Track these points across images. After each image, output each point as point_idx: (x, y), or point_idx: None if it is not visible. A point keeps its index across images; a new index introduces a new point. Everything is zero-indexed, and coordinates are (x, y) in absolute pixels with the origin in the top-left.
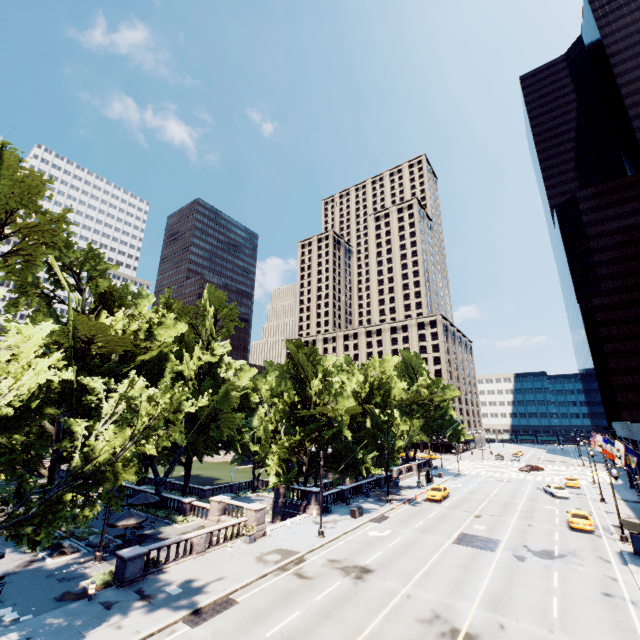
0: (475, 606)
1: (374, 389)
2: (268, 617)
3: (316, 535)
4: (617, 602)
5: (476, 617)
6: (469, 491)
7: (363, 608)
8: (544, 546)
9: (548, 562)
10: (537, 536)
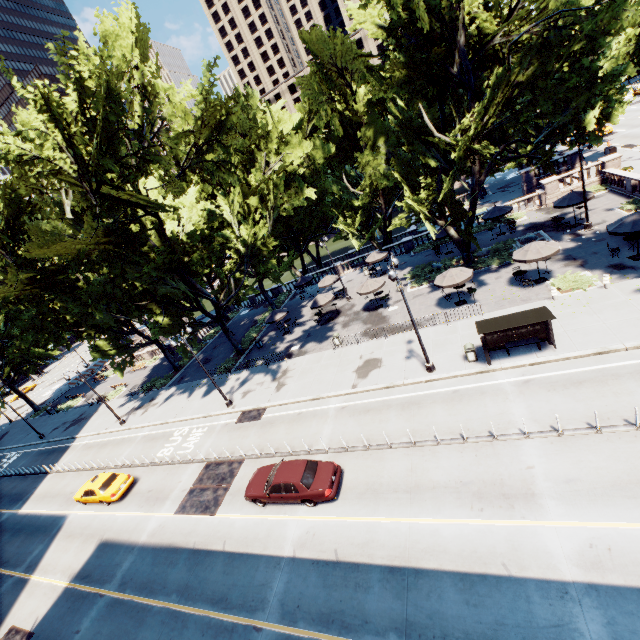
0: None
1: None
2: None
3: None
4: None
5: None
6: None
7: None
8: None
9: None
10: None
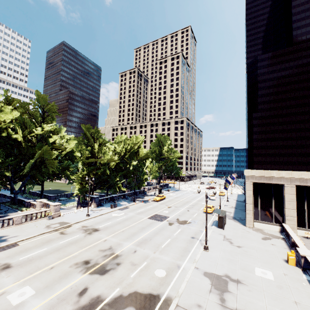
0: (131, 244)
1: (127, 151)
2: (28, 251)
3: (86, 216)
4: (194, 240)
5: (127, 248)
6: (176, 197)
7: (79, 246)
8: (186, 219)
9: (181, 225)
10: (187, 215)
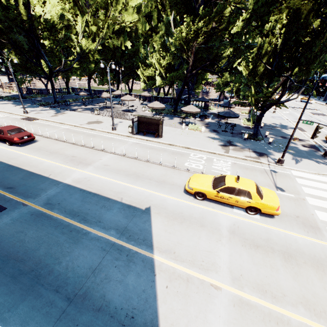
0: None
1: None
2: None
3: (271, 113)
4: None
5: None
6: None
7: None
8: None
9: None
10: None
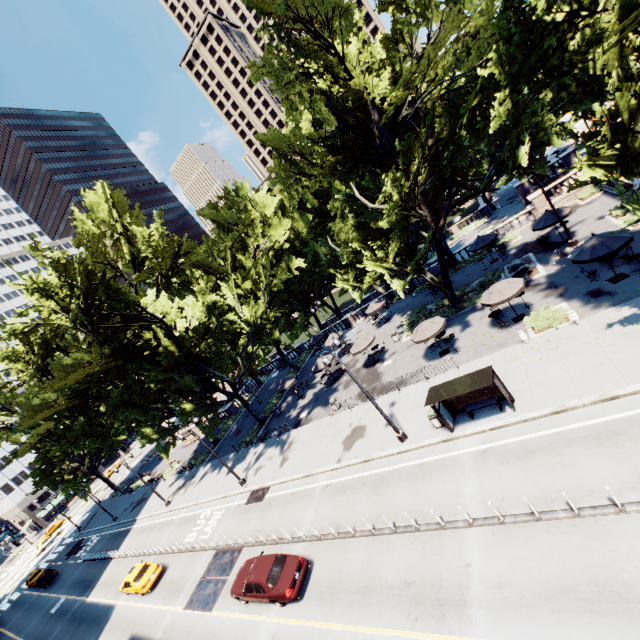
0: None
1: None
2: None
3: None
4: None
5: None
6: None
7: None
8: None
9: None
10: None
